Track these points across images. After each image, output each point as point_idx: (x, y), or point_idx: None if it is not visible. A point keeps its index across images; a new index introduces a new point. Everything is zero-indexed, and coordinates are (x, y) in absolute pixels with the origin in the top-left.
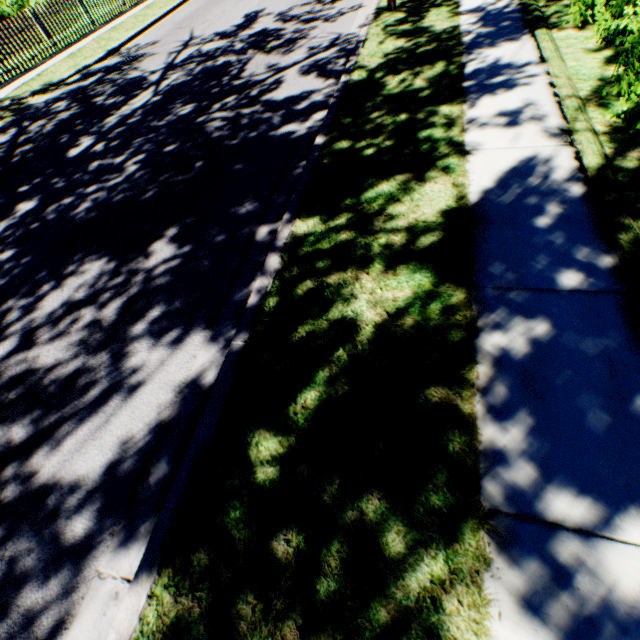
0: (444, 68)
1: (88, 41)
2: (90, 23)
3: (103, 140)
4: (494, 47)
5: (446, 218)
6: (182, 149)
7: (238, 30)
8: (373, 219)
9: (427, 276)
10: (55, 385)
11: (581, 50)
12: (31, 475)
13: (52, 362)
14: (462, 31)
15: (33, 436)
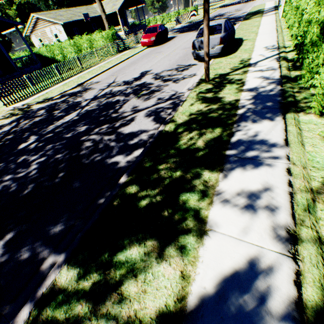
0: (219, 133)
1: (76, 77)
2: (81, 68)
3: (38, 140)
4: (256, 122)
5: None
6: (62, 159)
7: (134, 80)
8: (108, 293)
9: None
10: None
11: (319, 136)
12: None
13: None
14: (240, 104)
15: None
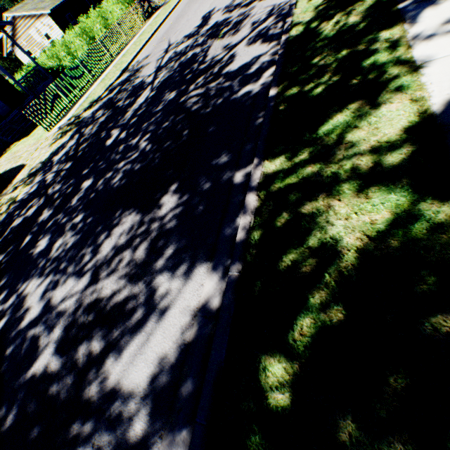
0: None
1: (110, 68)
2: (110, 57)
3: (124, 130)
4: None
5: (411, 134)
6: (173, 124)
7: (198, 29)
8: (334, 149)
9: (403, 195)
10: (113, 310)
11: None
12: (105, 380)
13: (110, 292)
14: None
15: (103, 349)
